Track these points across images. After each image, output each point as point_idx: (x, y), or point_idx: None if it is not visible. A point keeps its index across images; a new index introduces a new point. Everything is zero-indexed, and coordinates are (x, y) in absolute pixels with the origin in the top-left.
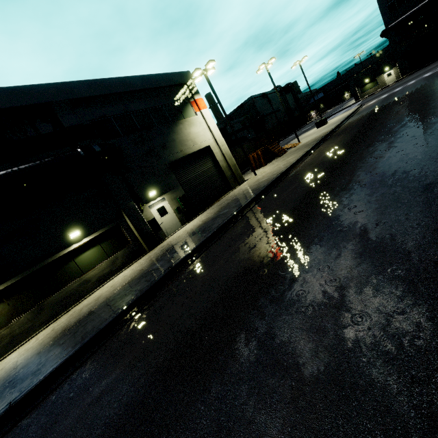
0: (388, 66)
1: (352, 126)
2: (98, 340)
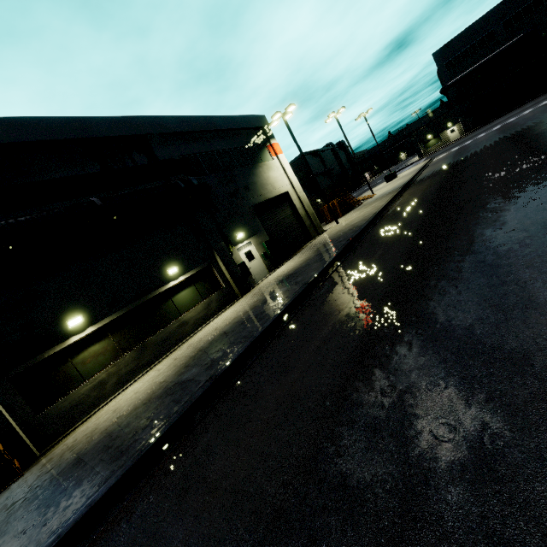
0: (450, 122)
1: (435, 172)
2: (267, 336)
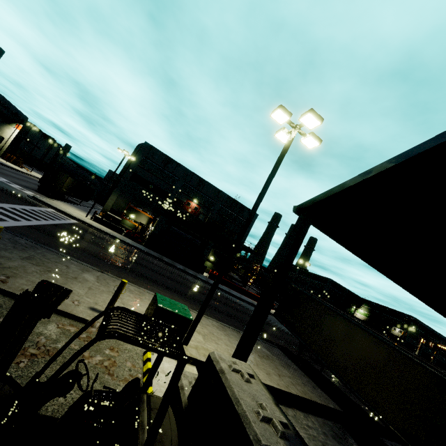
0: None
1: None
2: None
